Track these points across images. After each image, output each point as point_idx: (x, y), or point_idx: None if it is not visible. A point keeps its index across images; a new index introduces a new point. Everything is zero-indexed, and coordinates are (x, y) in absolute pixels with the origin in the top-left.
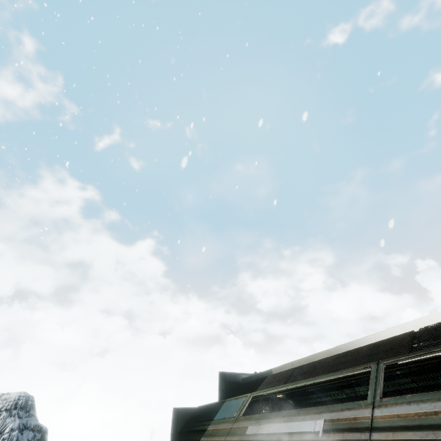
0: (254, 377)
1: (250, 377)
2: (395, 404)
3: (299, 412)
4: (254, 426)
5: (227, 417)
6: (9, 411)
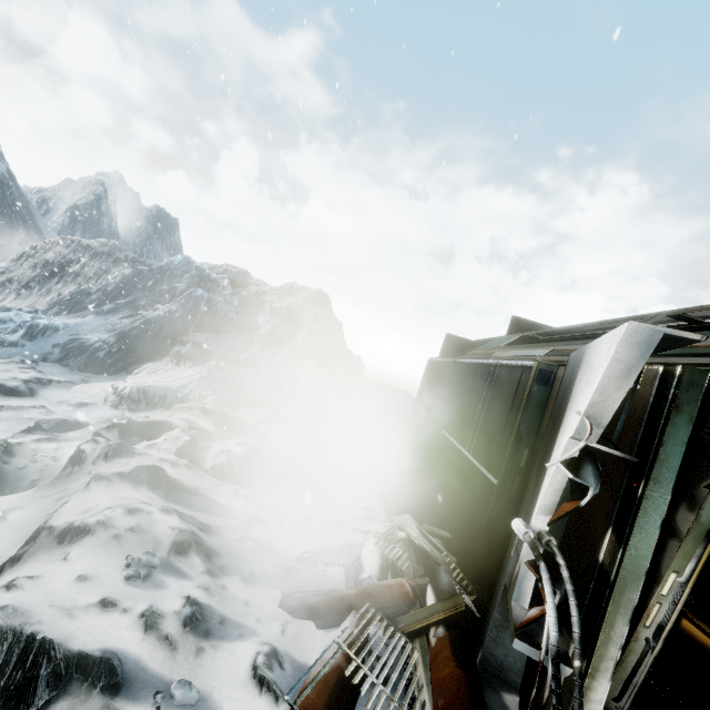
0: (559, 332)
1: (554, 332)
2: None
3: (542, 345)
4: (500, 352)
5: (488, 347)
6: (312, 301)
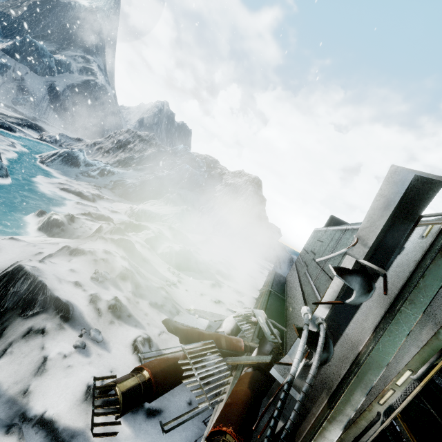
0: None
1: None
2: (438, 220)
3: None
4: None
5: None
6: (250, 182)
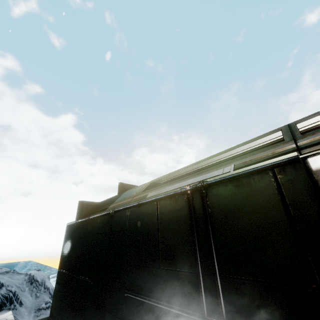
0: None
1: None
2: None
3: (202, 172)
4: (155, 192)
5: (127, 197)
6: None
